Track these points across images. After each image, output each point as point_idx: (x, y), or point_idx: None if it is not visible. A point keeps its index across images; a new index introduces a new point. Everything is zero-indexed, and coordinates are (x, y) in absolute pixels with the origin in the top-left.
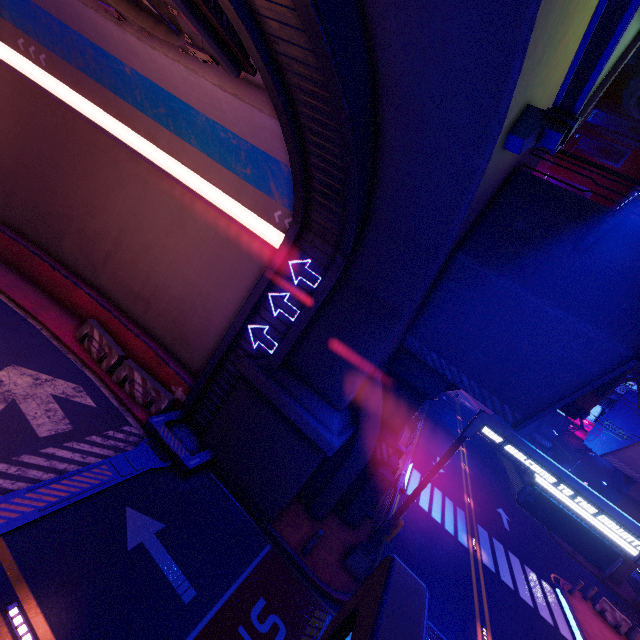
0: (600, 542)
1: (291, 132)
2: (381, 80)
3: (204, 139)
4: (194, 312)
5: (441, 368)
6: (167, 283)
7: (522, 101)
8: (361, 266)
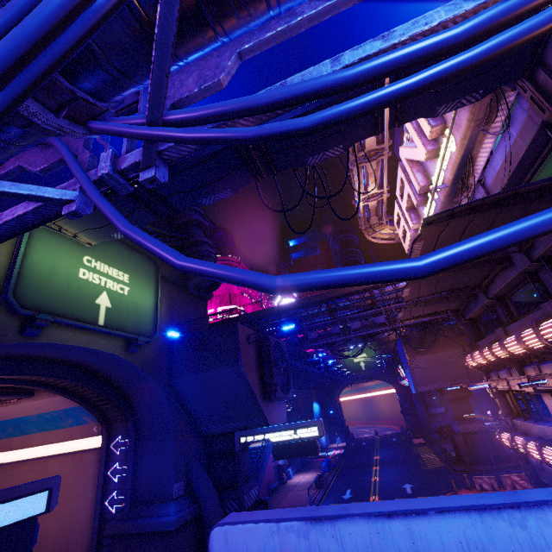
0: (306, 442)
1: (69, 395)
2: (81, 365)
3: (40, 425)
4: (72, 530)
5: (224, 429)
6: (47, 529)
7: (119, 345)
8: (141, 418)
